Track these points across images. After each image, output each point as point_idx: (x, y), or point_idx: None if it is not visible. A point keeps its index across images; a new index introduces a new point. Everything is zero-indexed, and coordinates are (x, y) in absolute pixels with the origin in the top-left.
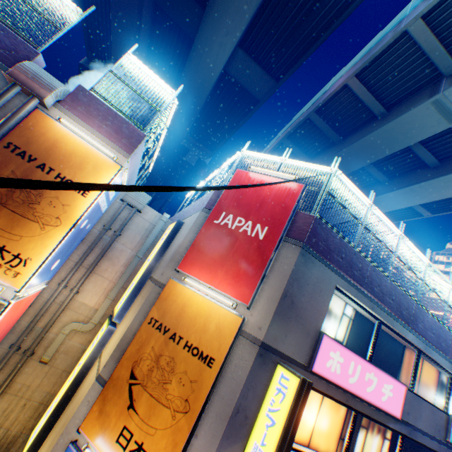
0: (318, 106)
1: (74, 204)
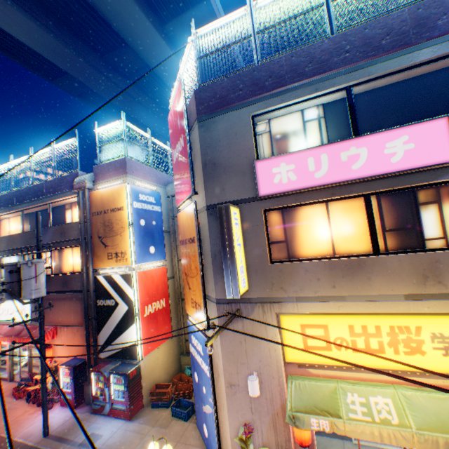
0: None
1: (123, 217)
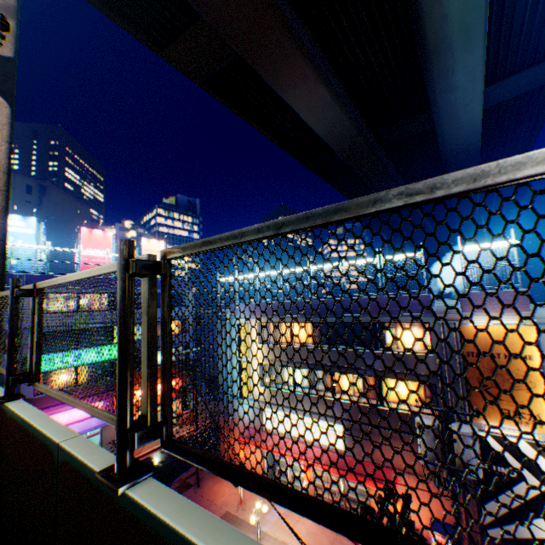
0: None
1: None
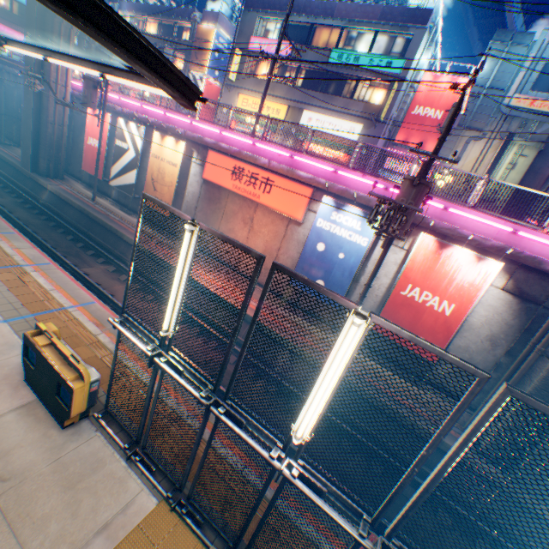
0: None
1: (209, 47)
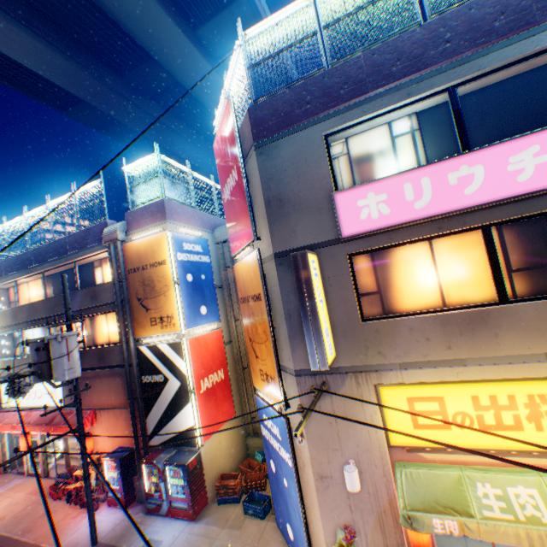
0: None
1: (166, 272)
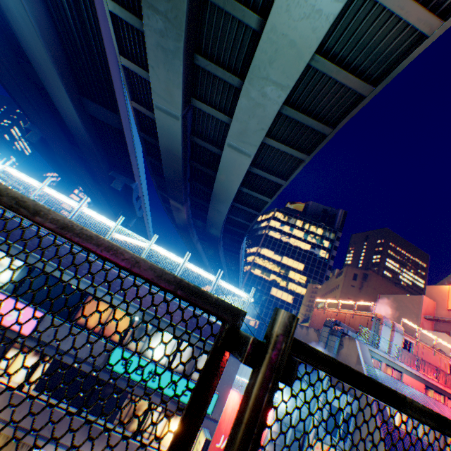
0: (137, 126)
1: None
